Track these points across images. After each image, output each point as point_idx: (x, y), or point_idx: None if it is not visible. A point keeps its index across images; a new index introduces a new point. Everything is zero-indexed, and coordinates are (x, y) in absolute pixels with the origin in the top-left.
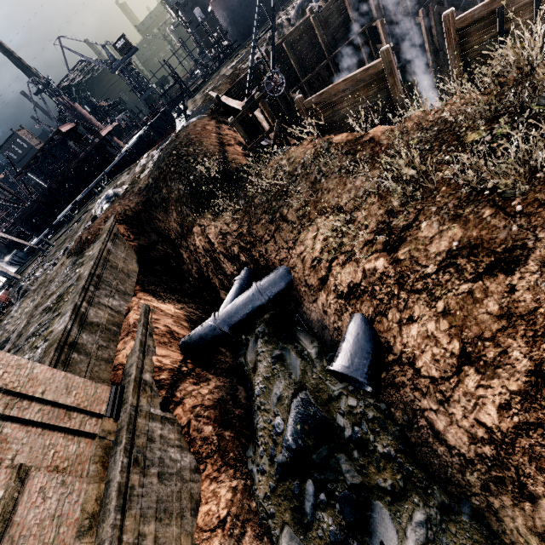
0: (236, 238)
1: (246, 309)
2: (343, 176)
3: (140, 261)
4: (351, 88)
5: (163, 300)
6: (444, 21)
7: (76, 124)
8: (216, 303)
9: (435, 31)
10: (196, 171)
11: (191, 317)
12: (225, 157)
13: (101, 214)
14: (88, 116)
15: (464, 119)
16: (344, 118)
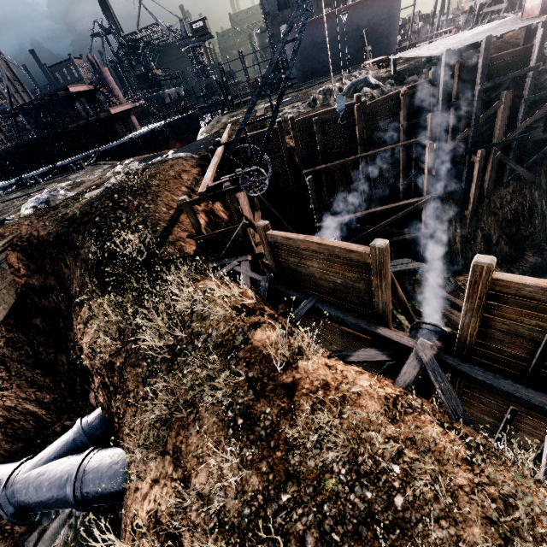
0: (104, 366)
1: (48, 496)
2: (224, 426)
3: (14, 307)
4: (326, 254)
5: (6, 379)
6: (473, 269)
7: (95, 88)
8: (83, 401)
9: (488, 176)
10: (118, 238)
11: (22, 423)
12: (168, 232)
13: (12, 221)
14: (113, 85)
15: (416, 545)
16: (311, 276)
